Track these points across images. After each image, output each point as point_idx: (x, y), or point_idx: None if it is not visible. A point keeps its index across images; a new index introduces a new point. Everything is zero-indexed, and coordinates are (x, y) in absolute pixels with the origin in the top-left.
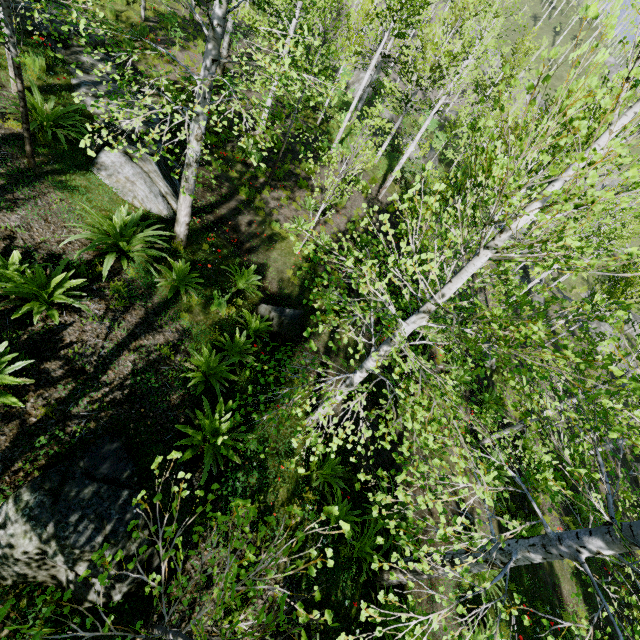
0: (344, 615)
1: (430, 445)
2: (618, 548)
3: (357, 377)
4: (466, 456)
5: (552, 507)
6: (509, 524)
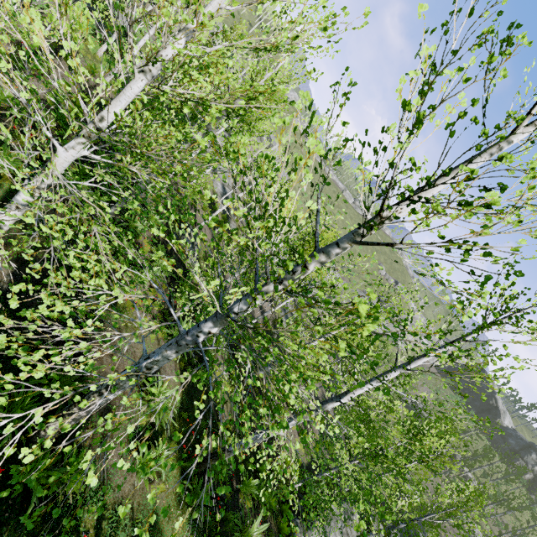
0: None
1: (70, 260)
2: (220, 324)
3: (5, 216)
4: (161, 328)
5: (222, 358)
6: (146, 324)
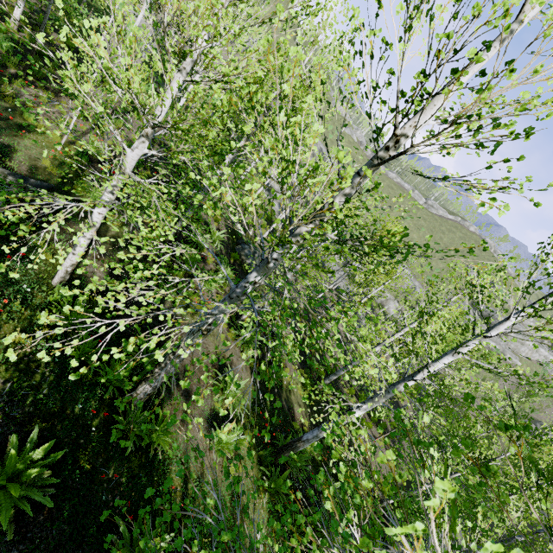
0: (82, 425)
1: (139, 224)
2: (262, 272)
3: (96, 214)
4: (229, 330)
5: (293, 364)
6: (200, 275)
